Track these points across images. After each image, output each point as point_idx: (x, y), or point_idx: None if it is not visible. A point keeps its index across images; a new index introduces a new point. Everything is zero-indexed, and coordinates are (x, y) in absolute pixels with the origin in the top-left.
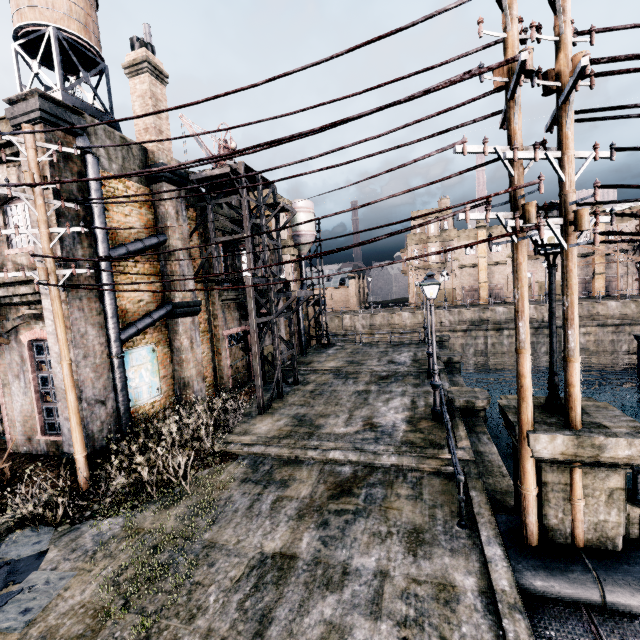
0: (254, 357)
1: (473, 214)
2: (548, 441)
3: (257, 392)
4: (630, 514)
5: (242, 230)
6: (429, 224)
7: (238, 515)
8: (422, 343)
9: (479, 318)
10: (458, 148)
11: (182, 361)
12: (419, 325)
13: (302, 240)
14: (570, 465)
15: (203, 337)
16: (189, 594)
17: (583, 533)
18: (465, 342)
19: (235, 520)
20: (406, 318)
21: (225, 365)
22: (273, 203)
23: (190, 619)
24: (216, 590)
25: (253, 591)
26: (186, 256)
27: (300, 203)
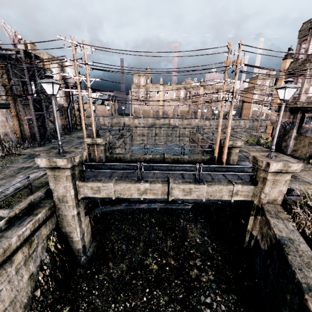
0: (35, 126)
1: (67, 89)
2: (87, 140)
3: (37, 139)
4: (108, 156)
5: (25, 77)
6: (141, 80)
7: (19, 163)
8: (122, 130)
9: (154, 123)
10: (61, 74)
11: (3, 126)
12: (131, 124)
13: (69, 81)
14: (94, 145)
15: (14, 118)
16: (1, 171)
17: (97, 159)
18: (148, 132)
19: (18, 163)
20: (126, 121)
21: (26, 130)
22: (40, 67)
23: (0, 173)
24: (8, 171)
25: (18, 170)
26: (0, 84)
27: (66, 63)
